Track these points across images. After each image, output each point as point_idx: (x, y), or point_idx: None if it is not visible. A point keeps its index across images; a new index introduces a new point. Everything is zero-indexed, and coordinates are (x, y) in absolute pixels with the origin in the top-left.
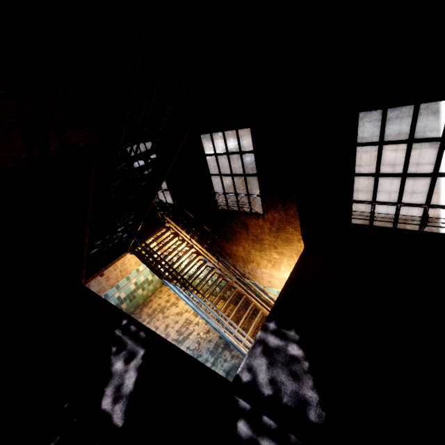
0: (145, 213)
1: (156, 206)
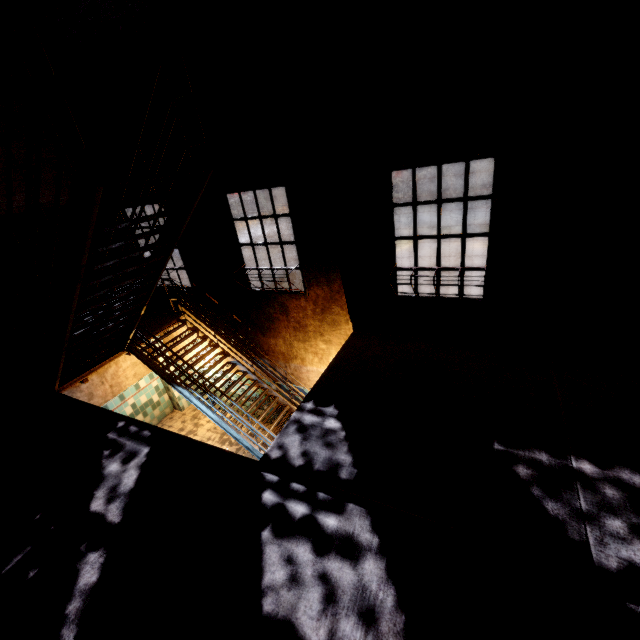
0: (153, 286)
1: (166, 291)
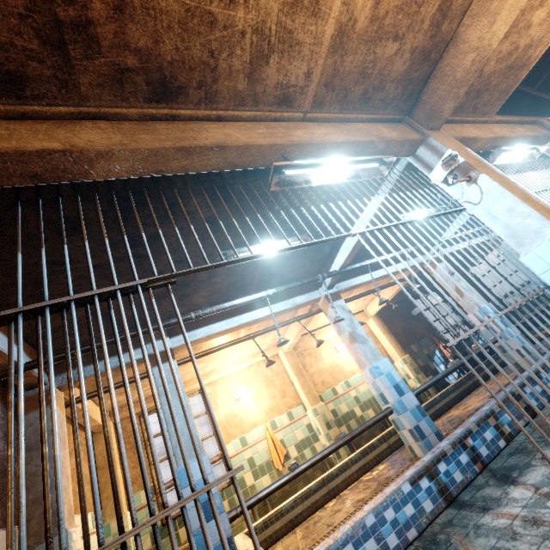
0: None
1: None
